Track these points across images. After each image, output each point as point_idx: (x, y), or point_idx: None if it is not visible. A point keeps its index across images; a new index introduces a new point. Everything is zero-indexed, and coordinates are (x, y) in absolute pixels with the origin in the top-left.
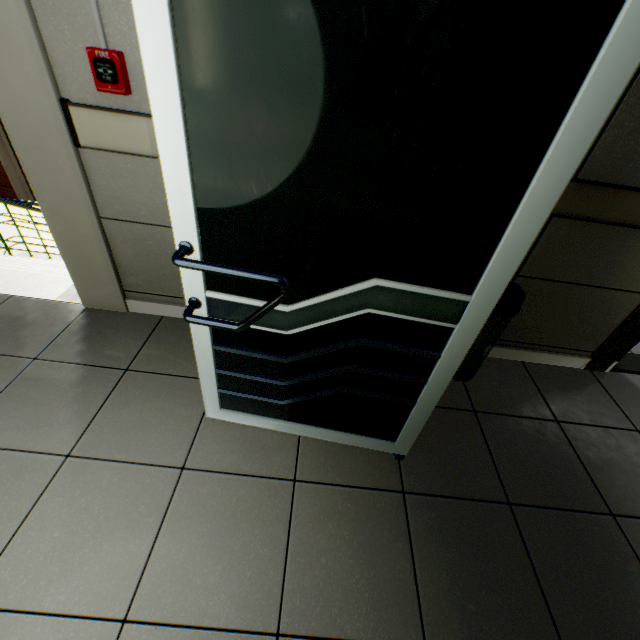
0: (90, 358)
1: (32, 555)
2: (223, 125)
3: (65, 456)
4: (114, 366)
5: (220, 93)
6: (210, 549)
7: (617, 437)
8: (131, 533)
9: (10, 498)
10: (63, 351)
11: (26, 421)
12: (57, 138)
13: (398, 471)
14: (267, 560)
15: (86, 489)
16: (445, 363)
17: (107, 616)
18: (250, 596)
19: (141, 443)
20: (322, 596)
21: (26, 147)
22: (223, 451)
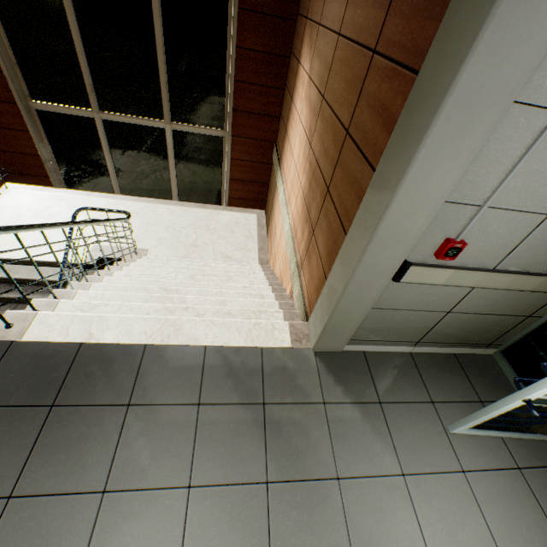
0: (353, 396)
1: (439, 541)
2: None
3: (402, 475)
4: (371, 401)
5: None
6: (512, 520)
7: None
8: (471, 518)
9: (400, 509)
10: (333, 393)
11: (361, 454)
12: (383, 277)
13: None
14: (539, 520)
15: (429, 495)
16: None
17: None
18: (546, 542)
19: (430, 458)
20: None
21: (357, 282)
22: (473, 455)
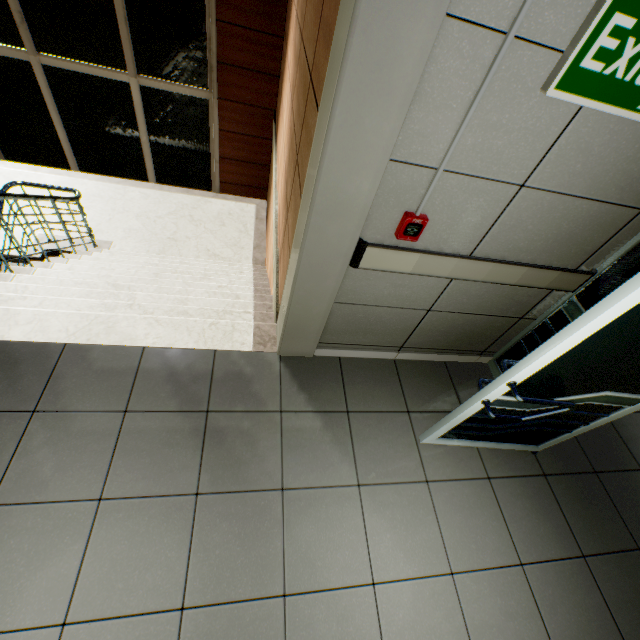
0: (317, 405)
1: (385, 550)
2: (590, 345)
3: (357, 486)
4: (337, 410)
5: (602, 336)
6: (469, 528)
7: (635, 418)
8: (425, 527)
9: (347, 519)
10: (294, 401)
11: (315, 465)
12: (339, 261)
13: (537, 462)
14: (498, 528)
15: (384, 505)
16: (608, 419)
17: (442, 573)
18: (500, 548)
19: (393, 468)
20: (531, 541)
21: (308, 266)
22: (442, 465)
